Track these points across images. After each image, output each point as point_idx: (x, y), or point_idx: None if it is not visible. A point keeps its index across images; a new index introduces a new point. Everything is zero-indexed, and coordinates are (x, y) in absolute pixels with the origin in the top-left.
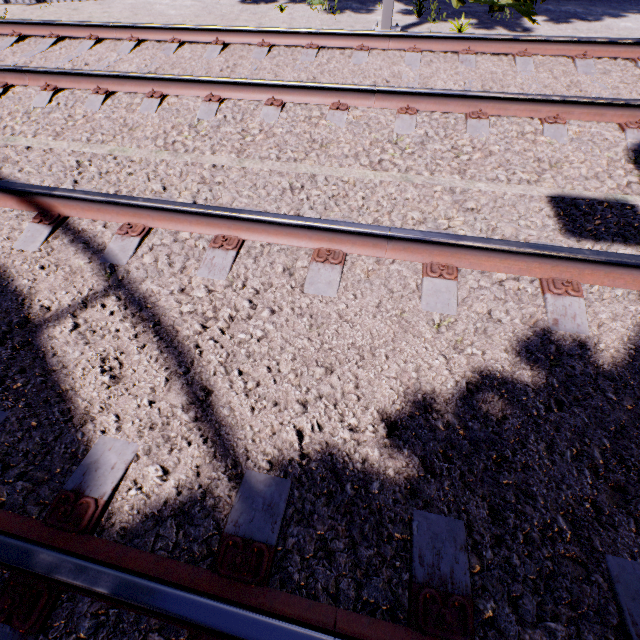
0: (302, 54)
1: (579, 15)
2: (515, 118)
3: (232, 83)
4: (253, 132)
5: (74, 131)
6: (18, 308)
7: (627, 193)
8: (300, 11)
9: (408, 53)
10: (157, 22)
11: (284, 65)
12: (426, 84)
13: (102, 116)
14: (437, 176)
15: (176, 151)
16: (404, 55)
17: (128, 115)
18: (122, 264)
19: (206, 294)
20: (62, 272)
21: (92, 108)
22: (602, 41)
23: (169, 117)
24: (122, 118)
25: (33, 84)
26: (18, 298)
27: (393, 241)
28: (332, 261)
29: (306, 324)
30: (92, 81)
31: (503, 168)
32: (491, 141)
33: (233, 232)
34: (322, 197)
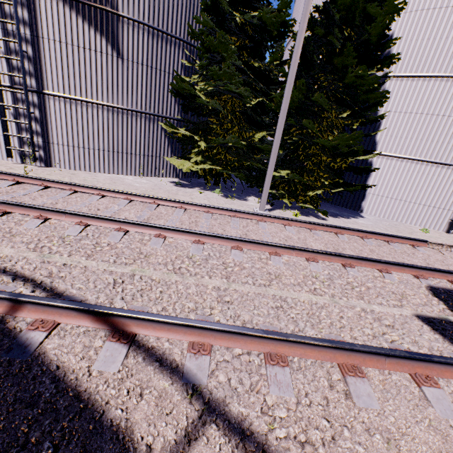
0: (231, 219)
1: (339, 215)
2: (365, 267)
3: (212, 235)
4: (230, 264)
5: (102, 254)
6: (123, 451)
7: (446, 314)
8: (210, 194)
9: (286, 226)
10: (130, 188)
11: (224, 224)
12: (306, 243)
13: (123, 245)
14: (351, 300)
15: (183, 274)
16: (283, 226)
17: (142, 246)
18: (203, 384)
19: (289, 414)
20: (152, 396)
21: (114, 239)
22: (370, 232)
23: (171, 250)
24: (138, 248)
25: (68, 219)
26: (118, 436)
27: (389, 357)
28: (360, 375)
29: (383, 441)
30: (115, 223)
31: (381, 297)
32: (364, 280)
33: (278, 349)
34: (305, 316)
